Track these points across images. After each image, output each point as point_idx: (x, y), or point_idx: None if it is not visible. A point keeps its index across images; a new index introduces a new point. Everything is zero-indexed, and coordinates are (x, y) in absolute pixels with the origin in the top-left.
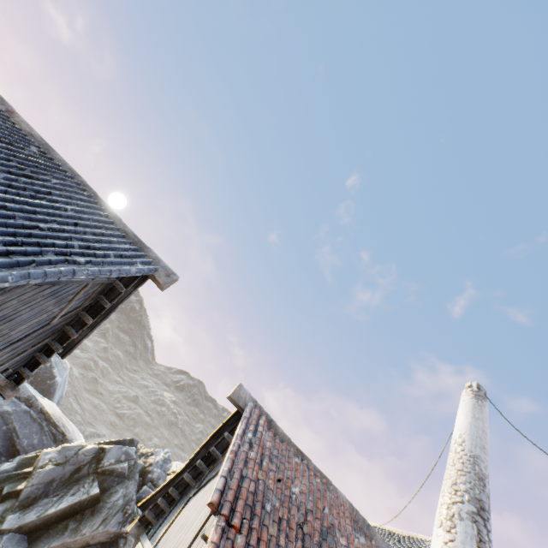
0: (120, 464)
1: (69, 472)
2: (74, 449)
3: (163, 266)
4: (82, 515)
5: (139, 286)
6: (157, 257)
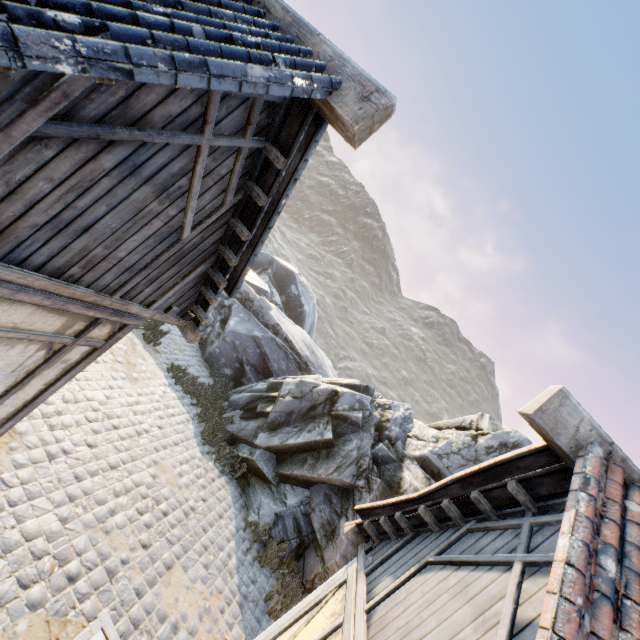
0: (353, 412)
1: (305, 408)
2: (309, 385)
3: (353, 75)
4: (318, 453)
5: (309, 148)
6: (336, 54)
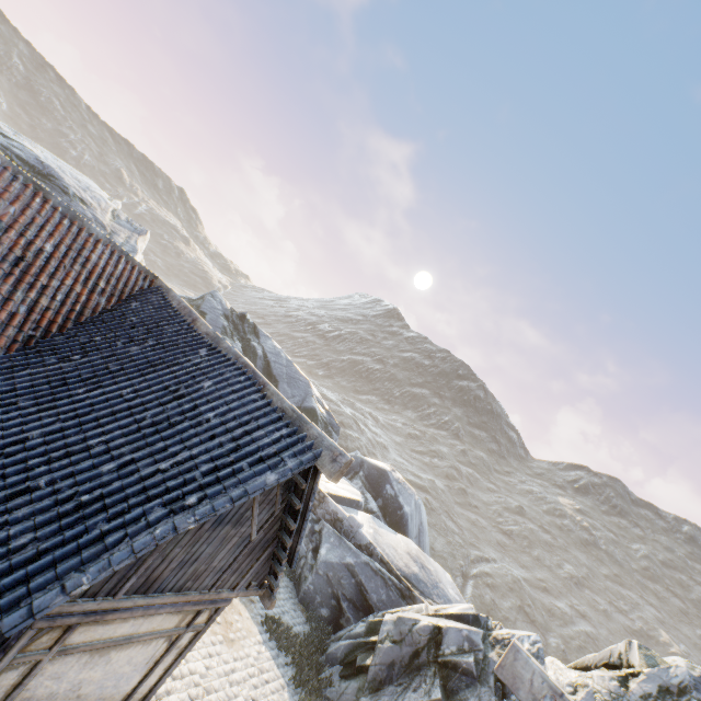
0: (463, 656)
1: (407, 654)
2: (407, 623)
3: (328, 446)
4: None
5: (317, 476)
6: (319, 433)
